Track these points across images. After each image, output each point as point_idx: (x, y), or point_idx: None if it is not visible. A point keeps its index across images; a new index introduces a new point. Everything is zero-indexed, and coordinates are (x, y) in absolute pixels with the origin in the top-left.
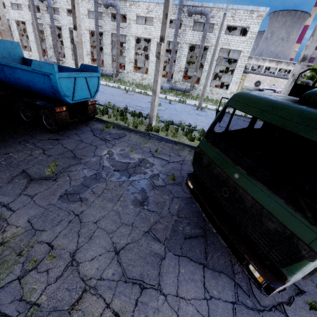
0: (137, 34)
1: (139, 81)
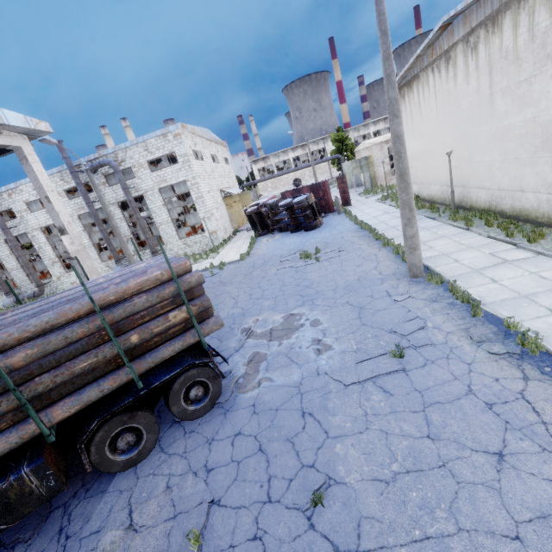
0: (41, 225)
1: None
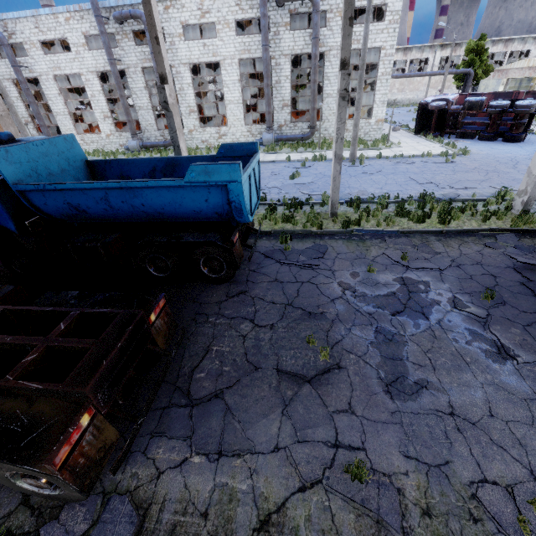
0: (192, 60)
1: (215, 141)
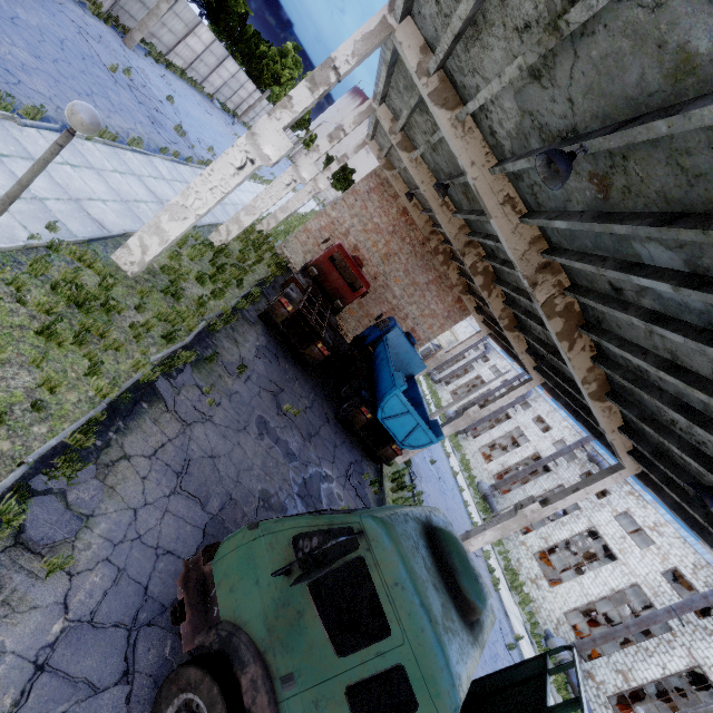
0: (599, 527)
1: (525, 575)
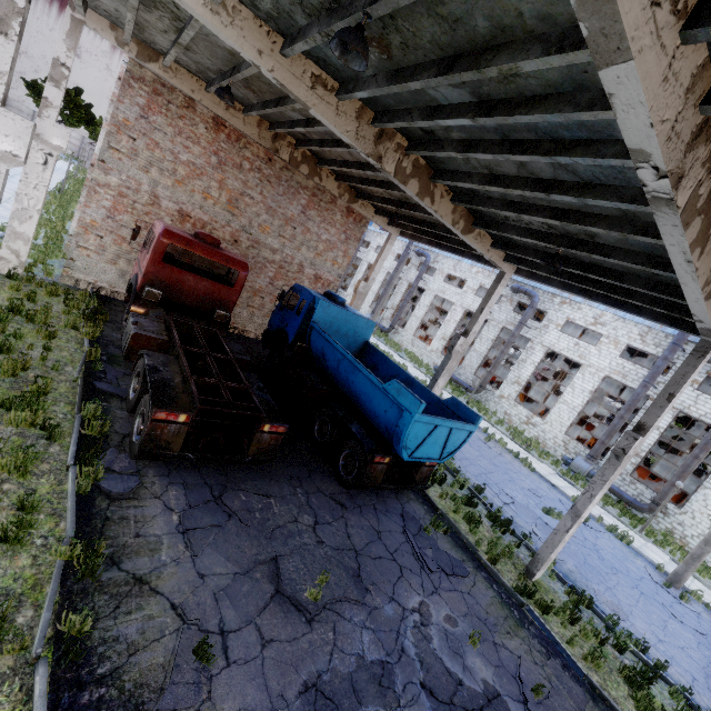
0: (554, 347)
1: (518, 422)
